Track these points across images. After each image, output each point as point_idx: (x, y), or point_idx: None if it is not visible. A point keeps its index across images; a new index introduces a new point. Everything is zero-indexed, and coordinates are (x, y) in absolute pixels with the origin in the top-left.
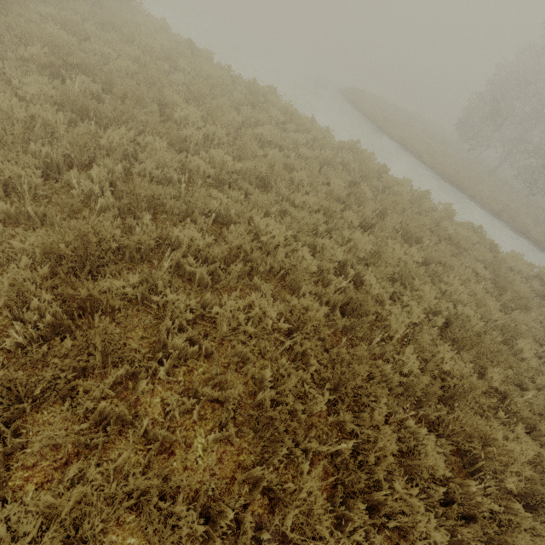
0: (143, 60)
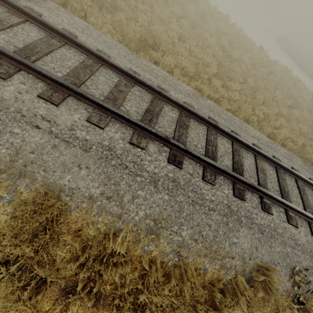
0: (273, 72)
